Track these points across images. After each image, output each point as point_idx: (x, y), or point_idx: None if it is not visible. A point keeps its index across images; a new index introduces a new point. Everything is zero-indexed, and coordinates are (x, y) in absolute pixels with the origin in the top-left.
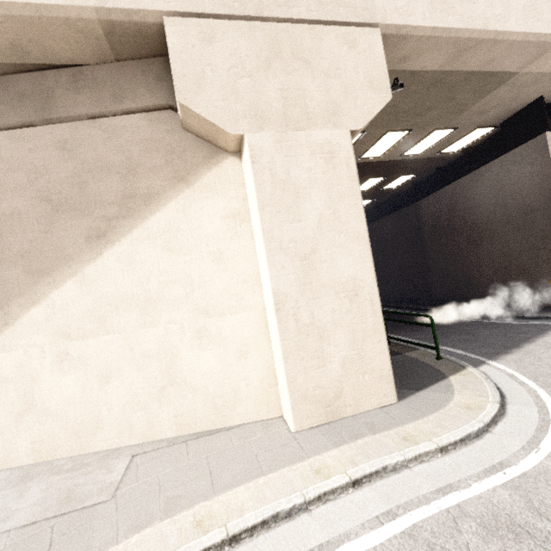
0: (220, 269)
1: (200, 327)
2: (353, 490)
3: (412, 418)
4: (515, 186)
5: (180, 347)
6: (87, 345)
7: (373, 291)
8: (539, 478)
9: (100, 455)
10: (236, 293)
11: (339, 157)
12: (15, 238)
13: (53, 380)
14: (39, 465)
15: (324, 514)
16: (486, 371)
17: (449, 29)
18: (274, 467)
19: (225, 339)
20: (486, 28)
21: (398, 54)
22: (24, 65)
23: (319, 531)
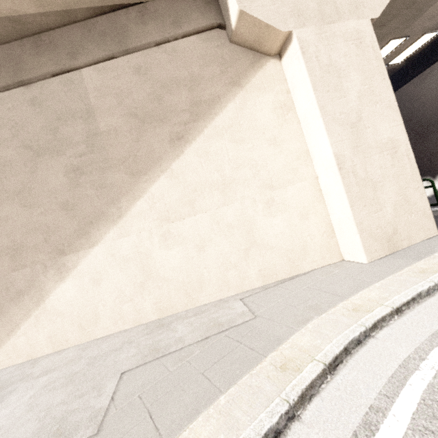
0: (277, 150)
1: (268, 199)
2: None
3: None
4: None
5: (255, 216)
6: (183, 224)
7: (407, 148)
8: None
9: (210, 305)
10: (292, 168)
11: (366, 41)
12: (114, 149)
13: (162, 254)
14: (164, 318)
15: None
16: None
17: None
18: (377, 278)
19: (289, 206)
20: None
21: None
22: (102, 8)
23: None
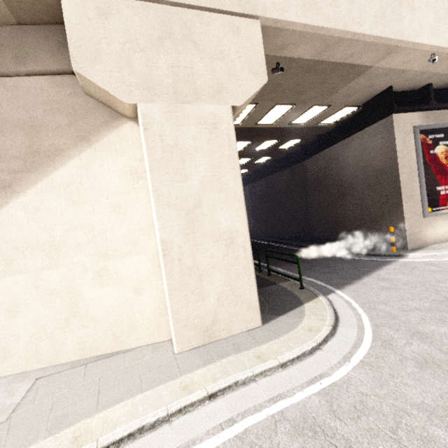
0: (119, 218)
1: (100, 268)
2: (209, 402)
3: (268, 340)
4: (370, 154)
5: (82, 285)
6: None
7: (245, 239)
8: (343, 386)
9: (7, 379)
10: (133, 239)
11: (221, 128)
12: None
13: None
14: None
15: (181, 424)
16: (332, 299)
17: (317, 27)
18: (152, 385)
19: (123, 278)
20: (346, 29)
21: (277, 43)
22: None
23: (173, 439)
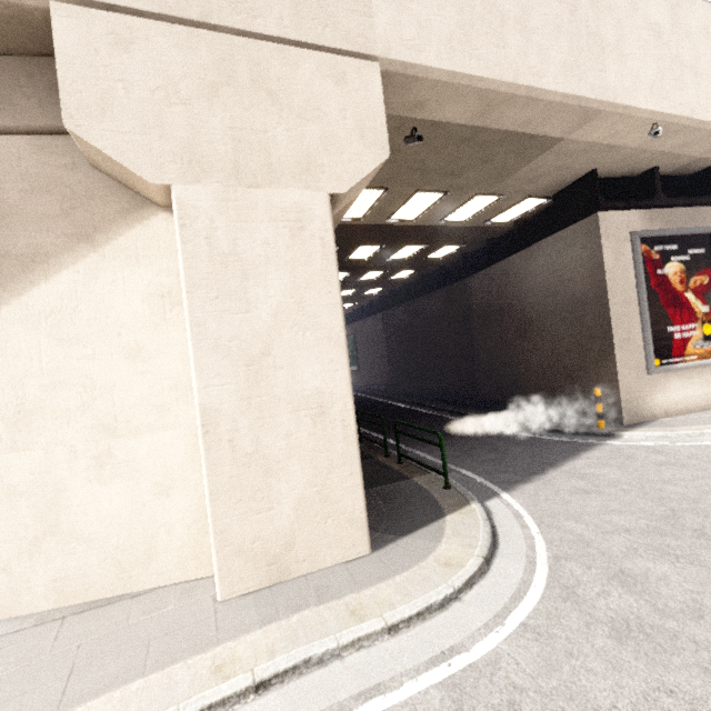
0: (138, 369)
1: (101, 451)
2: (255, 696)
3: (376, 580)
4: (566, 272)
5: (68, 479)
6: None
7: (346, 408)
8: (485, 671)
9: None
10: (159, 404)
11: (311, 227)
12: None
13: None
14: None
15: None
16: (494, 507)
17: (471, 77)
18: (164, 661)
19: (140, 469)
20: (517, 82)
21: (410, 99)
22: None
23: None
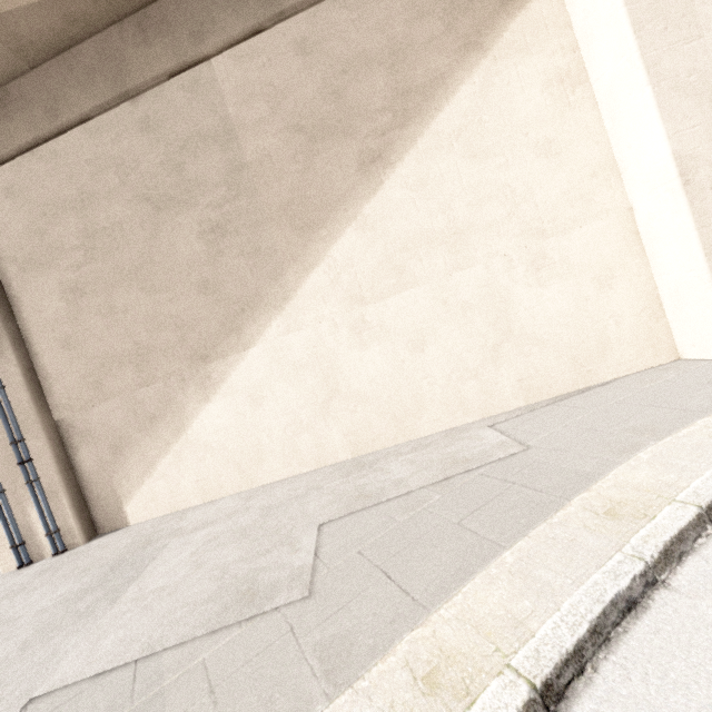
0: (552, 165)
1: (534, 255)
2: None
3: None
4: None
5: (510, 288)
6: (386, 307)
7: None
8: None
9: (436, 436)
10: (581, 195)
11: None
12: (271, 189)
13: (354, 357)
14: (362, 457)
15: None
16: None
17: None
18: None
19: (575, 265)
20: None
21: None
22: None
23: None
